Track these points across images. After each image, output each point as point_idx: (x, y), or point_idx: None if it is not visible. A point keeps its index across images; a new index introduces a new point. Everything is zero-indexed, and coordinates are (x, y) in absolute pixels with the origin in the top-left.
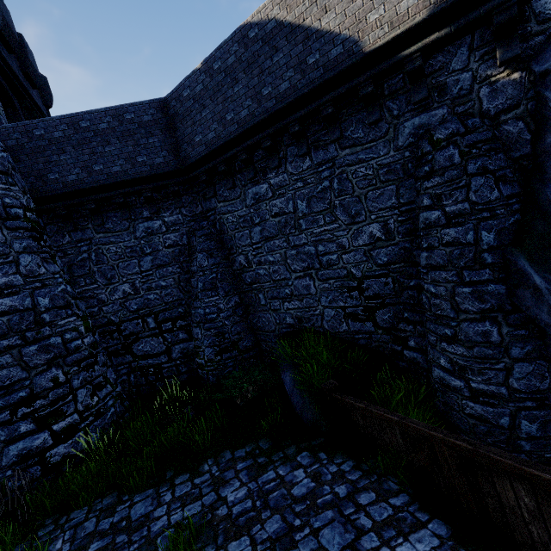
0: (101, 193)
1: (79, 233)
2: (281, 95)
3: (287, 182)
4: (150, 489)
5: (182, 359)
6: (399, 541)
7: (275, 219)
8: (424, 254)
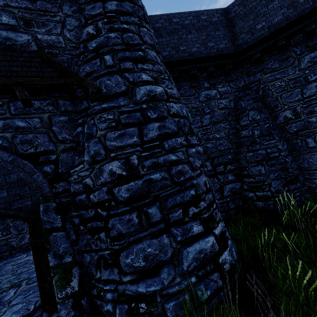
0: (182, 66)
1: None
2: None
3: None
4: None
5: (231, 197)
6: None
7: None
8: None
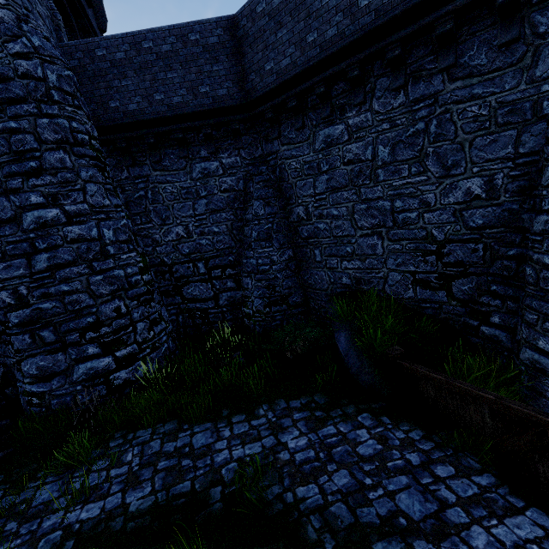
0: (160, 126)
1: (137, 169)
2: (385, 7)
3: (369, 122)
4: (208, 423)
5: (229, 307)
6: (493, 522)
7: (348, 167)
8: (542, 217)
